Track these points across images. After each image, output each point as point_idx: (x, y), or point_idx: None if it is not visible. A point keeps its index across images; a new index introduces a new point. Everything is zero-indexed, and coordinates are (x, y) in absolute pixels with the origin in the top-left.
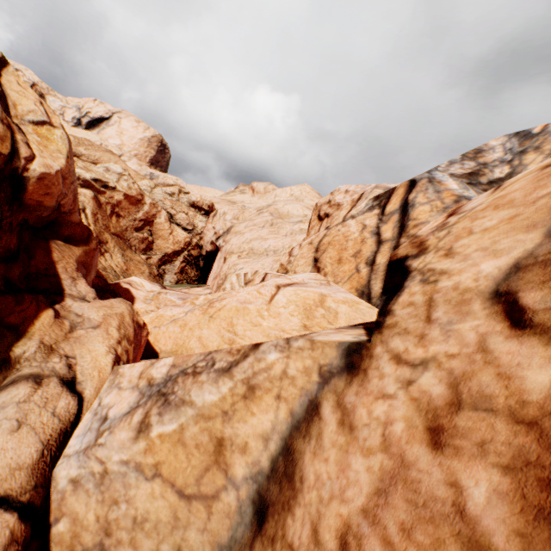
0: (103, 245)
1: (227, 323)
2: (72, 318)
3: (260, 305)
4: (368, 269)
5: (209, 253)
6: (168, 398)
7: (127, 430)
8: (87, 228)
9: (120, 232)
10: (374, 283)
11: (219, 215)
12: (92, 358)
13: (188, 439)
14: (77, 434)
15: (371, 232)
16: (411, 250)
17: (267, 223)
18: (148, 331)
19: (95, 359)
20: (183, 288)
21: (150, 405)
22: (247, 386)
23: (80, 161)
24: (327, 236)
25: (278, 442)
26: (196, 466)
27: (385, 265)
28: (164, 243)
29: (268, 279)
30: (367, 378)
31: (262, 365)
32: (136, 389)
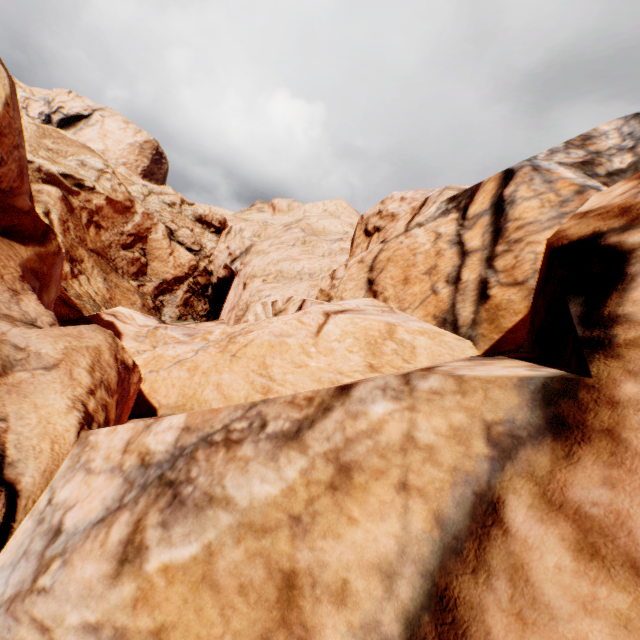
0: (77, 265)
1: (258, 364)
2: (7, 352)
3: (303, 338)
4: (450, 289)
5: (222, 280)
6: (179, 491)
7: (98, 558)
8: (42, 221)
9: (101, 249)
10: (462, 307)
11: (234, 233)
12: (40, 419)
13: (222, 575)
14: (1, 563)
15: (449, 242)
16: (603, 224)
17: (298, 241)
18: (140, 376)
19: (45, 420)
20: (189, 323)
21: (143, 506)
22: (335, 465)
23: (43, 150)
24: (385, 251)
25: (416, 581)
26: (242, 632)
27: (476, 282)
28: (162, 266)
29: (307, 307)
30: (628, 449)
31: (360, 425)
32: (118, 473)
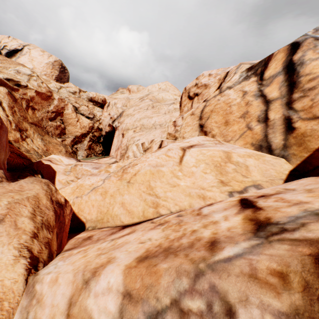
0: (23, 132)
1: (146, 186)
2: None
3: (172, 166)
4: (261, 126)
5: (108, 133)
6: None
7: None
8: None
9: (37, 122)
10: (273, 136)
11: (111, 105)
12: None
13: None
14: None
15: (254, 96)
16: None
17: (149, 106)
18: (71, 208)
19: None
20: (94, 160)
21: None
22: None
23: None
24: (208, 106)
25: None
26: None
27: (281, 119)
28: (74, 128)
29: (165, 145)
30: None
31: None
32: None
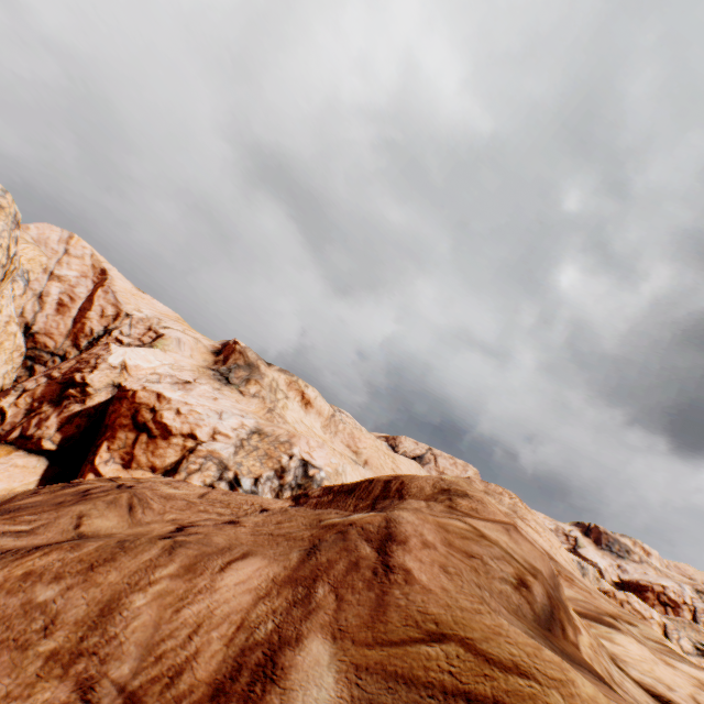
0: None
1: None
2: None
3: None
4: None
5: None
6: None
7: None
8: None
9: None
10: None
11: None
12: None
13: None
14: None
15: None
16: None
17: None
18: None
19: None
20: None
21: None
22: None
23: None
24: None
25: None
26: None
27: None
28: None
29: None
30: None
31: None
32: None
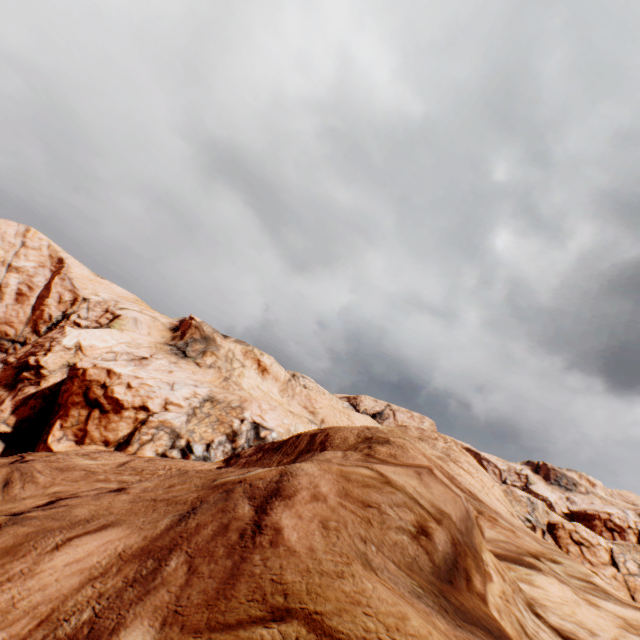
0: None
1: None
2: None
3: None
4: None
5: None
6: None
7: None
8: None
9: None
10: None
11: None
12: None
13: None
14: None
15: None
16: None
17: None
18: None
19: None
20: None
21: None
22: None
23: None
24: None
25: None
26: None
27: None
28: None
29: None
30: None
31: None
32: None
